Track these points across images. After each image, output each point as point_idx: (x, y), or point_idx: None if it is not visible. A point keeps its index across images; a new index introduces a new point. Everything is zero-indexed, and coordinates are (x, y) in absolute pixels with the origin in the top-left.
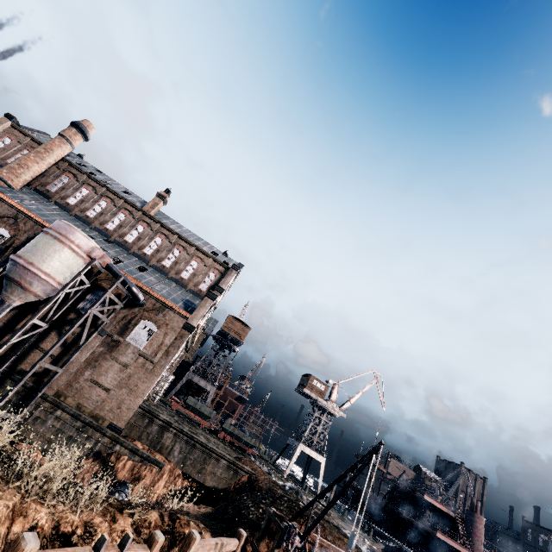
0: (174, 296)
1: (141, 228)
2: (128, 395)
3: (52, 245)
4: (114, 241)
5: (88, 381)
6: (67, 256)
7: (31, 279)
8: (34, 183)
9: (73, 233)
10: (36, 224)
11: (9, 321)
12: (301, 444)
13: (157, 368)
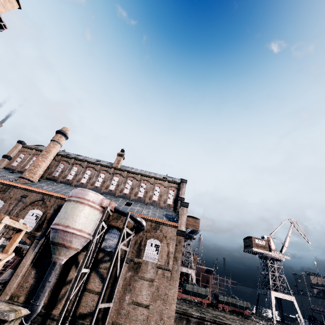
0: (157, 214)
1: (116, 179)
2: (163, 305)
3: (76, 208)
4: (103, 193)
5: (130, 304)
6: (88, 212)
7: (70, 238)
8: (44, 174)
9: (87, 194)
10: (56, 199)
11: (60, 276)
12: (272, 291)
13: (174, 274)
